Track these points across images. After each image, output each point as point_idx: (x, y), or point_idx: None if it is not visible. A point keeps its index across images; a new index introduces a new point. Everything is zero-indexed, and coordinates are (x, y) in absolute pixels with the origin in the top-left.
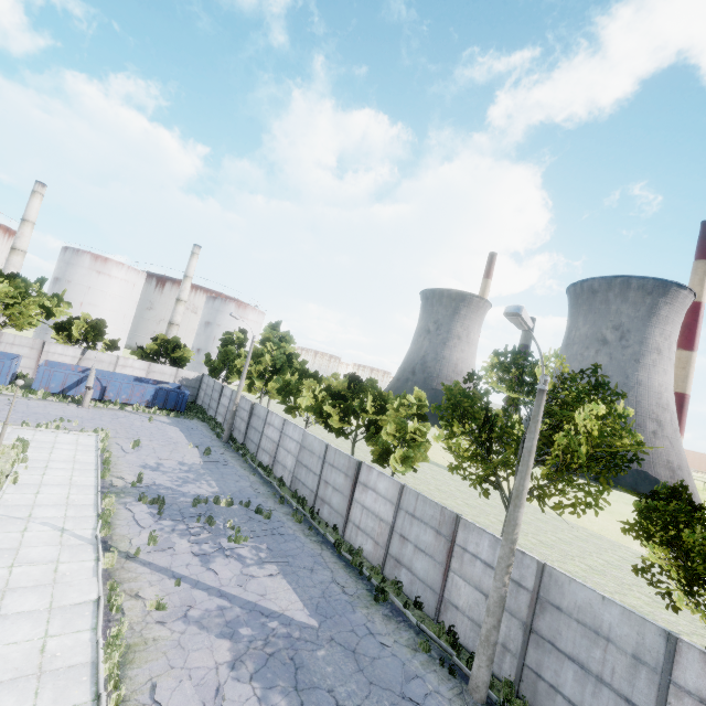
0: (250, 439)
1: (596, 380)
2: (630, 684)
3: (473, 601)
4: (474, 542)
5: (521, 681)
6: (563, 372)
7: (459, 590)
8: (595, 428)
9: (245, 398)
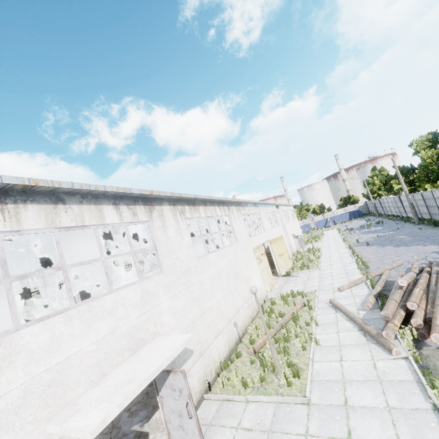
0: (385, 211)
1: (437, 135)
2: (434, 203)
3: (422, 209)
4: (415, 197)
5: (431, 217)
6: (428, 139)
7: (420, 209)
8: (435, 151)
9: (376, 200)
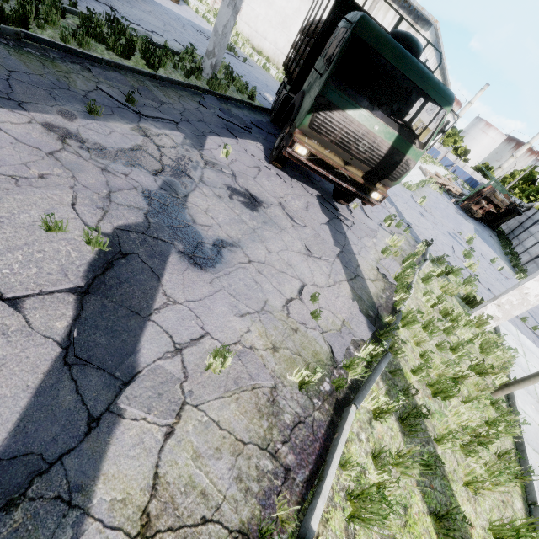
0: None
1: None
2: None
3: None
4: None
5: None
6: None
7: None
8: None
9: None
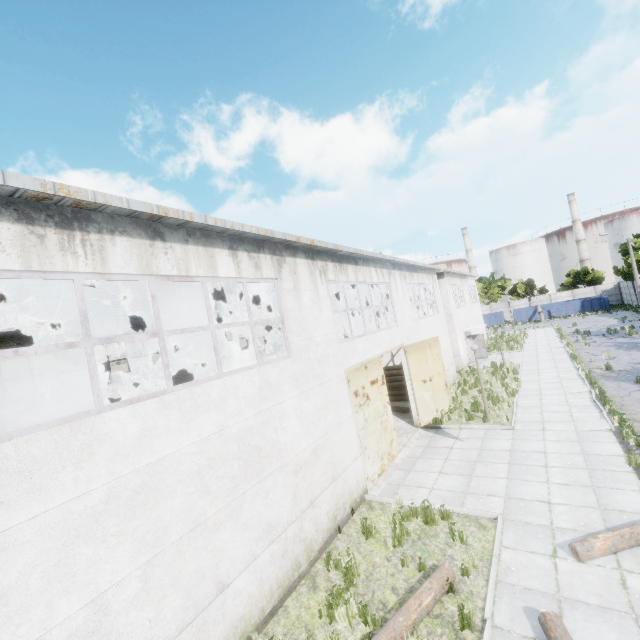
0: None
1: None
2: None
3: None
4: None
5: None
6: None
7: None
8: None
9: None
